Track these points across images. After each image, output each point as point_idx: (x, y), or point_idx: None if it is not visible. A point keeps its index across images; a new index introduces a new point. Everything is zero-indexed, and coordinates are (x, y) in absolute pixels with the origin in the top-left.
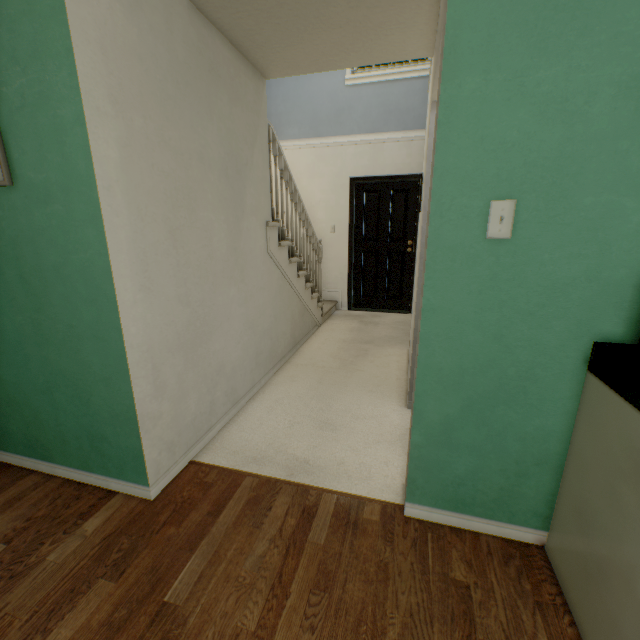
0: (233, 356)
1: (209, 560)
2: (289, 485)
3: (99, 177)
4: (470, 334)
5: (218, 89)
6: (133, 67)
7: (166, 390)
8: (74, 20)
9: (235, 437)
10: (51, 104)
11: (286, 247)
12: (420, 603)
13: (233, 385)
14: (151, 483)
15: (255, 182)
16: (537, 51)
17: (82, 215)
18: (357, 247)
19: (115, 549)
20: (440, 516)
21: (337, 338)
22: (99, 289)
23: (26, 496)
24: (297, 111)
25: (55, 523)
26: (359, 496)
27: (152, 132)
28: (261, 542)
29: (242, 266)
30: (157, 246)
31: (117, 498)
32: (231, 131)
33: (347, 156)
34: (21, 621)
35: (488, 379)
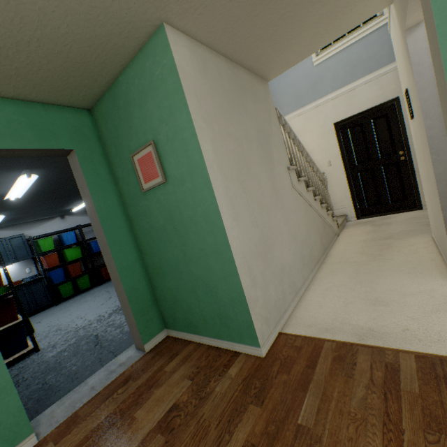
0: (288, 259)
1: (320, 398)
2: (363, 347)
3: (206, 161)
4: None
5: (246, 97)
6: (209, 101)
7: (256, 282)
8: (185, 89)
9: (304, 316)
10: (179, 134)
11: (302, 181)
12: None
13: (292, 280)
14: (260, 345)
15: (275, 144)
16: None
17: (200, 185)
18: (352, 170)
19: (252, 387)
20: None
21: (357, 240)
22: (213, 223)
23: (192, 354)
24: (283, 97)
25: (212, 370)
26: (438, 355)
27: (222, 131)
28: (357, 388)
29: (280, 198)
30: (236, 193)
31: (241, 356)
32: (257, 118)
33: (327, 110)
34: (214, 424)
35: None
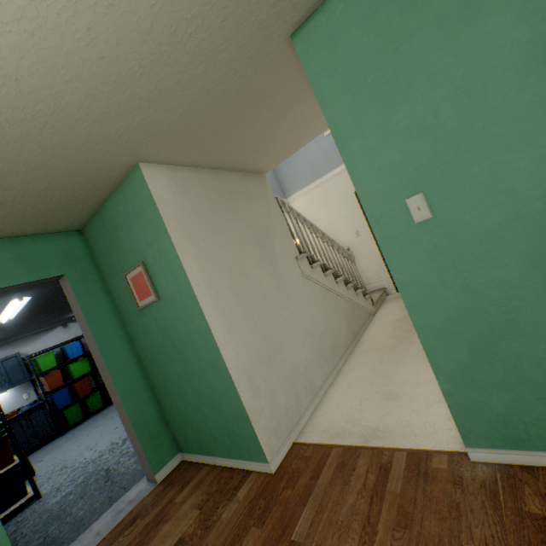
0: (302, 358)
1: (316, 510)
2: (366, 449)
3: (191, 281)
4: (441, 292)
5: (238, 200)
6: (193, 219)
7: (260, 392)
8: (165, 217)
9: (321, 420)
10: (165, 256)
11: (318, 266)
12: (494, 534)
13: (309, 380)
14: (269, 460)
15: (278, 236)
16: (386, 109)
17: (189, 303)
18: None
19: (257, 507)
20: (504, 456)
21: (390, 320)
22: (207, 339)
23: (204, 480)
24: (299, 169)
25: (222, 494)
26: (425, 450)
27: (210, 244)
28: (350, 495)
29: (287, 294)
30: (229, 304)
31: (252, 474)
32: (253, 217)
33: (345, 179)
34: None
35: (476, 322)
